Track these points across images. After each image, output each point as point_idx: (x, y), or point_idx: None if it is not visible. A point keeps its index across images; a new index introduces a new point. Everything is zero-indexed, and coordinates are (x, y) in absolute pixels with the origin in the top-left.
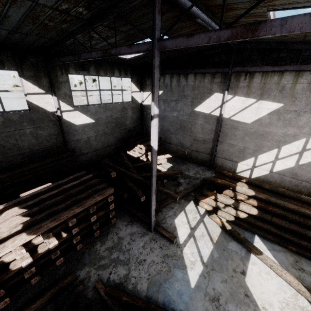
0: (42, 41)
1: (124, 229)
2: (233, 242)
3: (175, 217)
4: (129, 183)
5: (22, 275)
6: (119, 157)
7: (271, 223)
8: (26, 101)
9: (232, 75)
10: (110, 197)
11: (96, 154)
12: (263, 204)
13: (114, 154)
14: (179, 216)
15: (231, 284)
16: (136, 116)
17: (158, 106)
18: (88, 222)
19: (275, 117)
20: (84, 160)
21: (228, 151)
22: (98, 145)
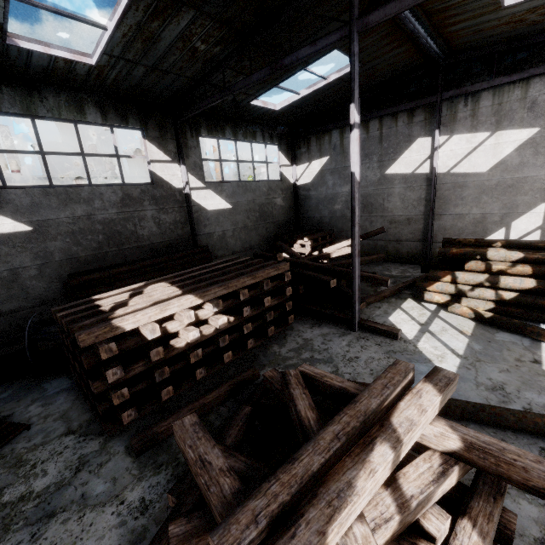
0: (178, 83)
1: (308, 331)
2: (502, 333)
3: (387, 315)
4: (304, 272)
5: (184, 363)
6: None
7: None
8: (149, 172)
9: (442, 105)
10: (286, 273)
11: None
12: (542, 267)
13: None
14: (395, 314)
15: (518, 373)
16: (288, 204)
17: (359, 111)
18: (258, 310)
19: (530, 151)
20: None
21: (455, 228)
22: (236, 245)
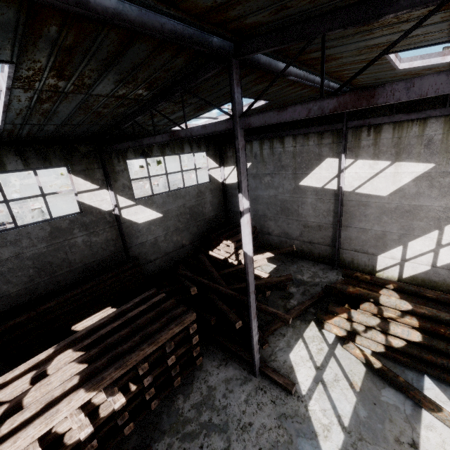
0: (95, 128)
1: (215, 372)
2: (388, 390)
3: (289, 350)
4: (216, 302)
5: None
6: (198, 260)
7: (448, 354)
8: (77, 202)
9: (347, 132)
10: (191, 326)
11: (168, 259)
12: (428, 323)
13: (192, 257)
14: (296, 349)
15: None
16: (217, 201)
17: (248, 197)
18: (164, 365)
19: (425, 183)
20: (152, 269)
21: (359, 240)
22: (169, 247)
